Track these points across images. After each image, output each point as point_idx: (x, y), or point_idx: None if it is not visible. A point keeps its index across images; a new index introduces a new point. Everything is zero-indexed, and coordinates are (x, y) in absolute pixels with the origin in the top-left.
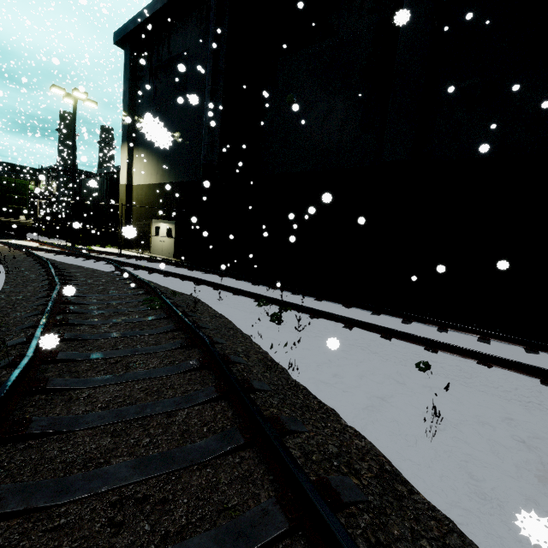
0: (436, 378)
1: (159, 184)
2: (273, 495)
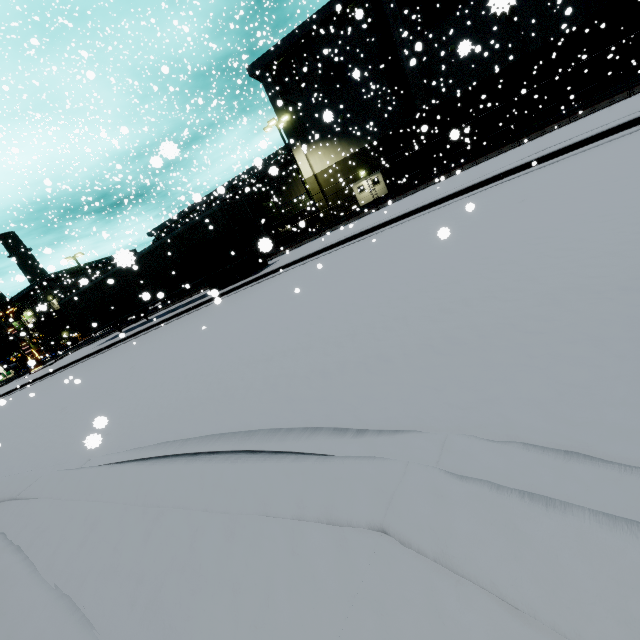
0: None
1: (349, 156)
2: None
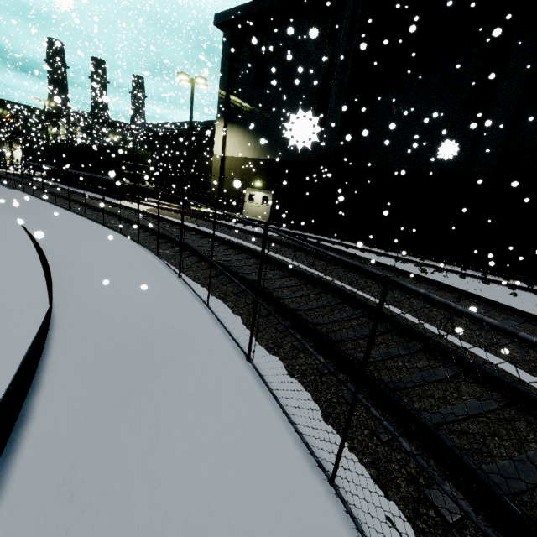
0: (521, 299)
1: (256, 159)
2: (512, 317)
